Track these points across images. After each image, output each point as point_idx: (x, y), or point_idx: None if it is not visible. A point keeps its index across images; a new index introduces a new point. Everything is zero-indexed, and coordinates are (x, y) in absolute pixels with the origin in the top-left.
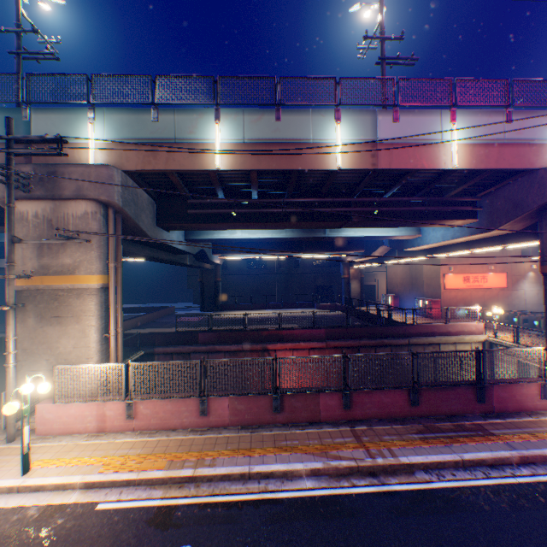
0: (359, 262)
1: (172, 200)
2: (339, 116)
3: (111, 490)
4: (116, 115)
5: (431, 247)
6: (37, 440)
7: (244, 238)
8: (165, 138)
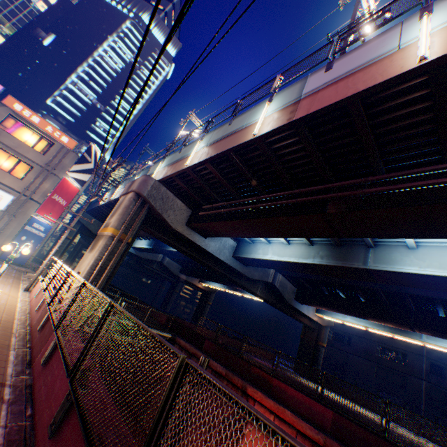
0: None
1: (199, 209)
2: (272, 99)
3: None
4: (171, 157)
5: None
6: (25, 293)
7: (272, 259)
8: (178, 159)
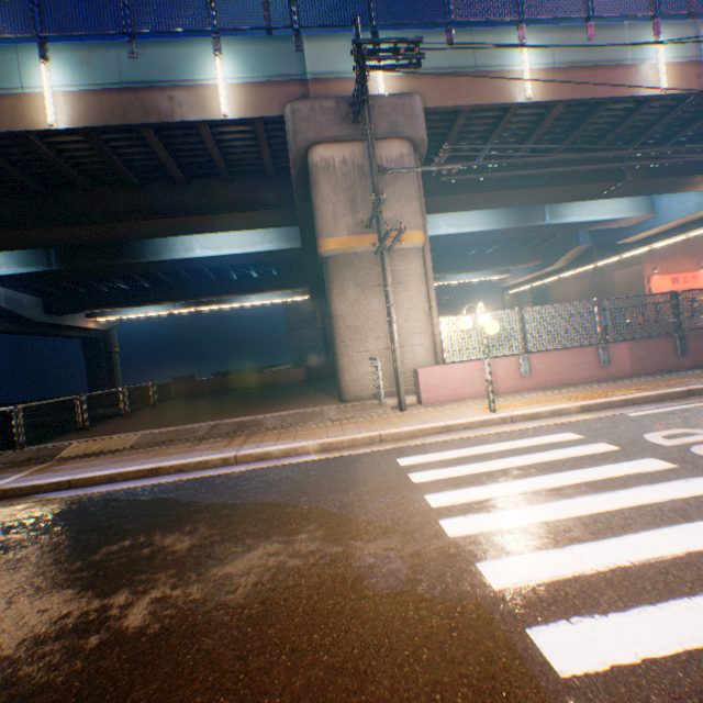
0: (522, 283)
1: None
2: (657, 31)
3: (612, 410)
4: None
5: (661, 231)
6: (432, 407)
7: (449, 233)
8: (463, 66)
